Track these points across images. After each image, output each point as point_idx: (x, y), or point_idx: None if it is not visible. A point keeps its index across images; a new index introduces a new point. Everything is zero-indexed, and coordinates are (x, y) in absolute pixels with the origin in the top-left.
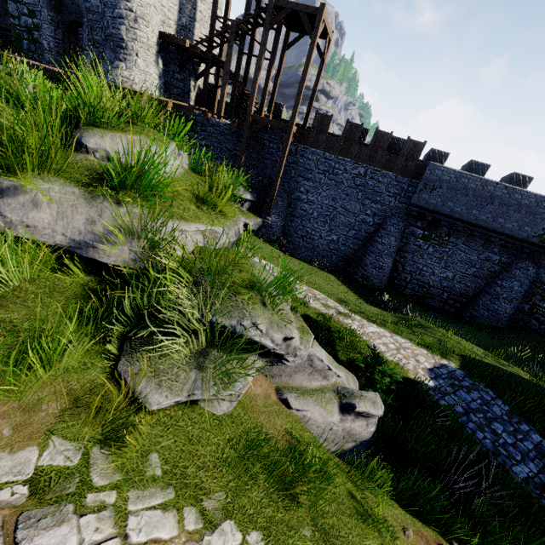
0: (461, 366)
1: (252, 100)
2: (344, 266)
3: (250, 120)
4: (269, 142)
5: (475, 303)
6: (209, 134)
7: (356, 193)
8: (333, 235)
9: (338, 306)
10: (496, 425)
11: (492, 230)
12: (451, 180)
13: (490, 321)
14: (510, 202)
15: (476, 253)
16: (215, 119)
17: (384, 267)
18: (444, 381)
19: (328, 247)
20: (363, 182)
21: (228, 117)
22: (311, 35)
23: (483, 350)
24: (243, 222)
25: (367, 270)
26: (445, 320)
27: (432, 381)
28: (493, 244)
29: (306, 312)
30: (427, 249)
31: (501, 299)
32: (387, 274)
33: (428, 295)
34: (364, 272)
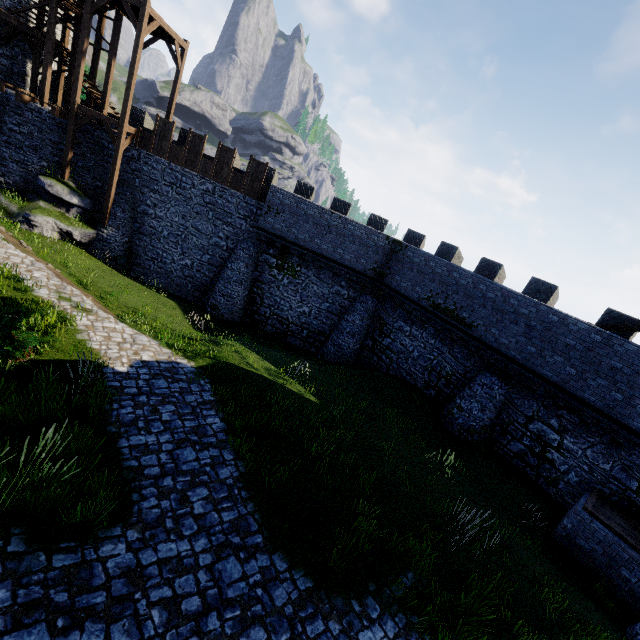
0: (201, 366)
1: (76, 88)
2: (201, 296)
3: (76, 110)
4: (108, 143)
5: (327, 340)
6: (27, 120)
7: (207, 212)
8: (187, 259)
9: (88, 303)
10: (169, 407)
11: (334, 261)
12: (293, 205)
13: (336, 357)
14: (345, 232)
15: (327, 286)
16: (36, 104)
17: (233, 296)
18: (148, 371)
19: (182, 273)
20: (212, 200)
21: (65, 108)
22: (137, 28)
23: (274, 367)
24: (65, 230)
25: (216, 298)
26: (287, 354)
27: (128, 368)
28: (340, 278)
29: (14, 296)
30: (283, 281)
31: (345, 333)
32: (239, 305)
33: (289, 332)
34: (213, 301)
